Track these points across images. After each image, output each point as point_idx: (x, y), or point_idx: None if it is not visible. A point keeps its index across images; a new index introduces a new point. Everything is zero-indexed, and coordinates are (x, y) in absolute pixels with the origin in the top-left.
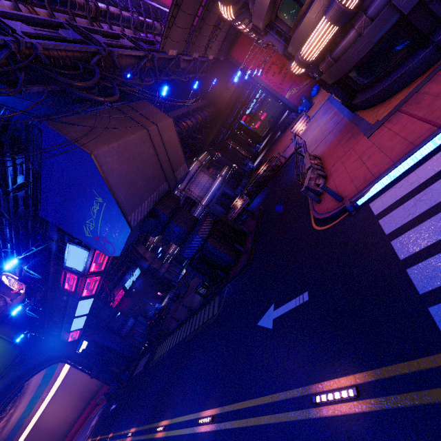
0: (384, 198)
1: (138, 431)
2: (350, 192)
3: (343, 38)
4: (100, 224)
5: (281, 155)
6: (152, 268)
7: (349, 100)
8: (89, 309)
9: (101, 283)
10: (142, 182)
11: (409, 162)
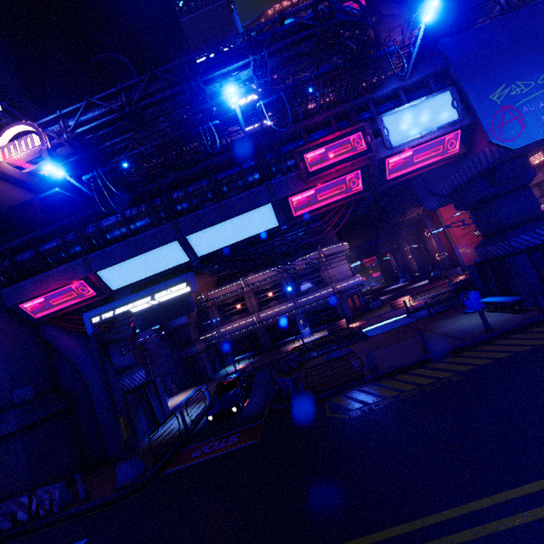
0: None
1: None
2: None
3: None
4: (538, 95)
5: None
6: (185, 332)
7: None
8: (218, 248)
9: (330, 207)
10: None
11: None
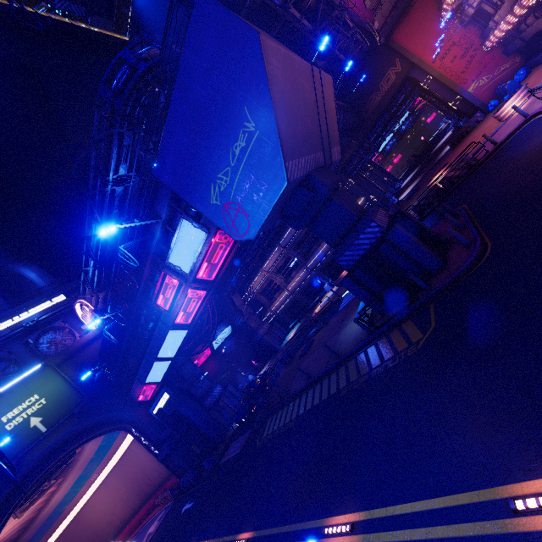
0: None
1: (260, 536)
2: None
3: None
4: (239, 178)
5: (488, 138)
6: (248, 327)
7: None
8: (176, 350)
9: (203, 306)
10: (302, 129)
11: None
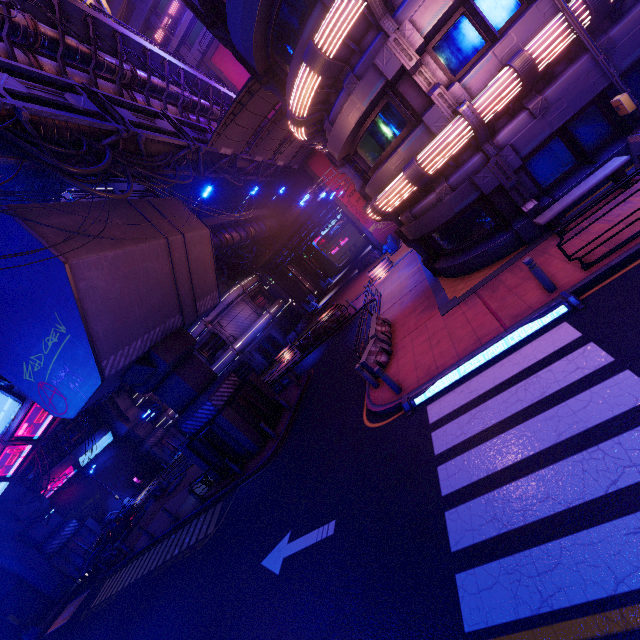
0: (442, 403)
1: None
2: (410, 383)
3: (424, 197)
4: (54, 365)
5: (350, 304)
6: (134, 435)
7: (431, 261)
8: None
9: (31, 457)
10: (141, 312)
11: (473, 364)
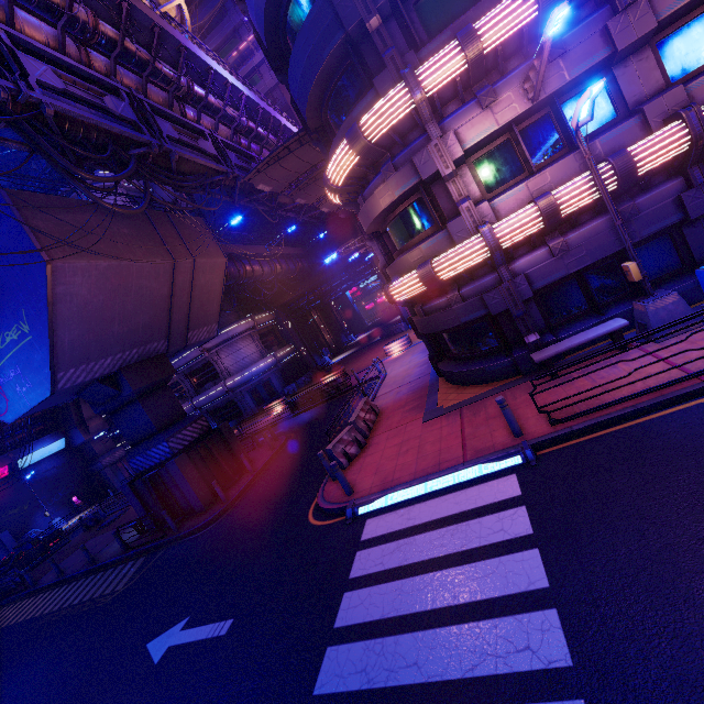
0: (381, 521)
1: None
2: (363, 488)
3: (437, 297)
4: (6, 362)
5: (355, 374)
6: (90, 449)
7: (436, 358)
8: None
9: None
10: (121, 329)
11: (423, 488)
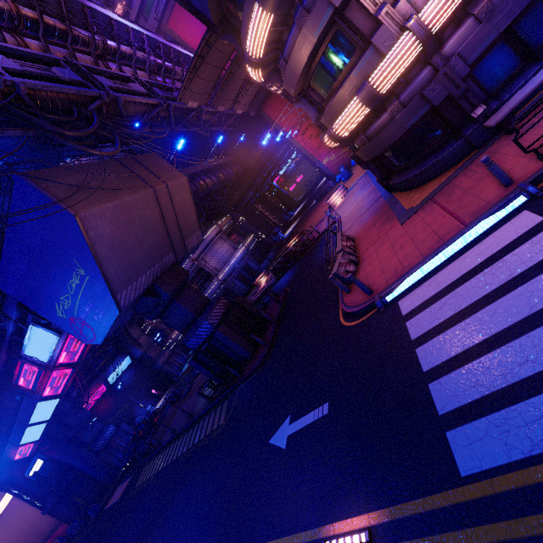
0: (412, 297)
1: None
2: (380, 285)
3: (377, 118)
4: (79, 303)
5: (314, 229)
6: (148, 357)
7: (385, 179)
8: (51, 414)
9: (73, 378)
10: (141, 252)
11: (438, 260)
